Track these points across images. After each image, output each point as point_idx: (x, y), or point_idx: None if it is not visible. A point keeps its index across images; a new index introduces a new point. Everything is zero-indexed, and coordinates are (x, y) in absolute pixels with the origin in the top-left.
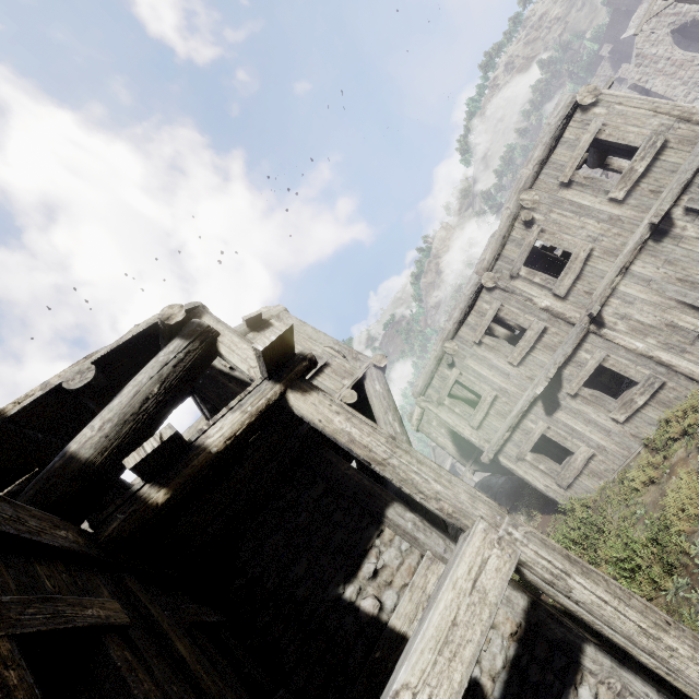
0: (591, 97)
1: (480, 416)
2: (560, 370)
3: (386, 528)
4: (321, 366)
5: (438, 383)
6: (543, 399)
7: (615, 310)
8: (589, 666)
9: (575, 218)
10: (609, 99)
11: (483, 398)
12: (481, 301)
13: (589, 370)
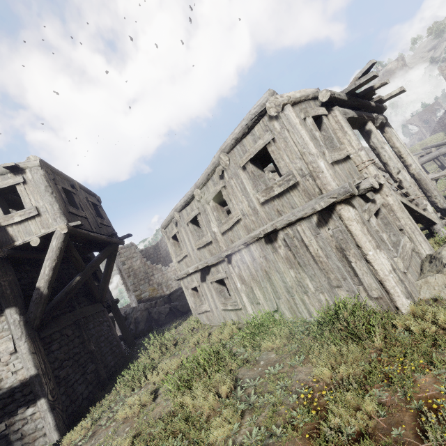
0: (275, 110)
1: (179, 258)
2: (211, 267)
3: (4, 315)
4: (34, 215)
5: (170, 229)
6: (201, 273)
7: (237, 260)
8: (38, 405)
9: (240, 193)
10: (284, 122)
11: (182, 251)
12: (193, 203)
13: (218, 277)
